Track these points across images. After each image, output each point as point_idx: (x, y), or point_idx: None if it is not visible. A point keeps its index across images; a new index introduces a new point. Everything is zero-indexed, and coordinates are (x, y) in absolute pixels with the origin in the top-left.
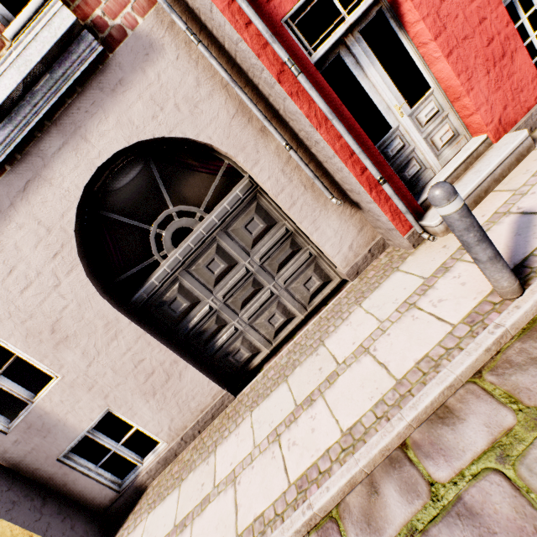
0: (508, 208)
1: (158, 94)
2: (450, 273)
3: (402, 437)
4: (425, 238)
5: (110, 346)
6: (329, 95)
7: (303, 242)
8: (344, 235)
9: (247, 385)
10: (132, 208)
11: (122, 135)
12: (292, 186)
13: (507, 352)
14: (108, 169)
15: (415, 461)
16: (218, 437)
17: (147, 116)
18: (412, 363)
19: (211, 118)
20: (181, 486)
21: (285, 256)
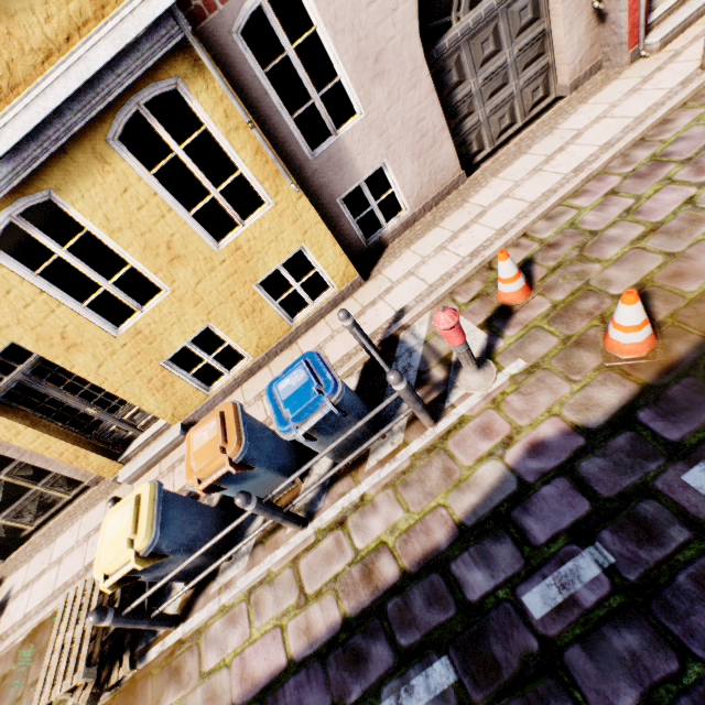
0: (704, 33)
1: None
2: (664, 70)
3: (642, 135)
4: (642, 56)
5: (408, 95)
6: None
7: (547, 48)
8: (582, 47)
9: (476, 172)
10: None
11: None
12: None
13: (700, 93)
14: None
15: (650, 140)
16: (463, 198)
17: None
18: (644, 109)
19: None
20: (440, 225)
21: (532, 57)
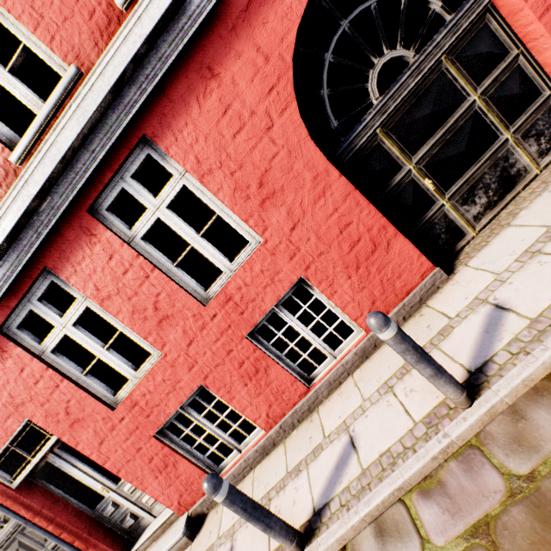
0: None
1: None
2: None
3: None
4: None
5: None
6: (31, 504)
7: None
8: None
9: None
10: None
11: None
12: None
13: None
14: None
15: None
16: None
17: None
18: None
19: None
20: None
21: None
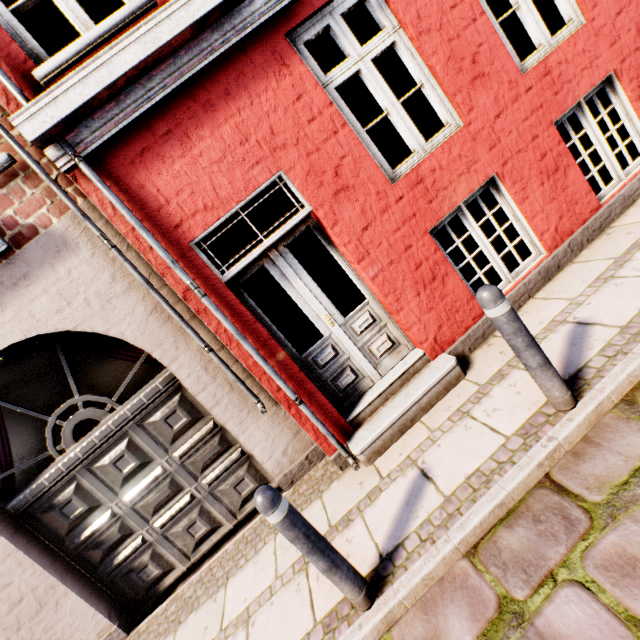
0: (418, 456)
1: (67, 288)
2: (348, 530)
3: None
4: (351, 463)
5: None
6: (241, 312)
7: (235, 439)
8: (277, 438)
9: (147, 618)
10: (31, 395)
11: (19, 328)
12: (216, 384)
13: None
14: (6, 354)
15: None
16: None
17: (51, 309)
18: None
19: (125, 313)
20: None
21: (213, 453)
